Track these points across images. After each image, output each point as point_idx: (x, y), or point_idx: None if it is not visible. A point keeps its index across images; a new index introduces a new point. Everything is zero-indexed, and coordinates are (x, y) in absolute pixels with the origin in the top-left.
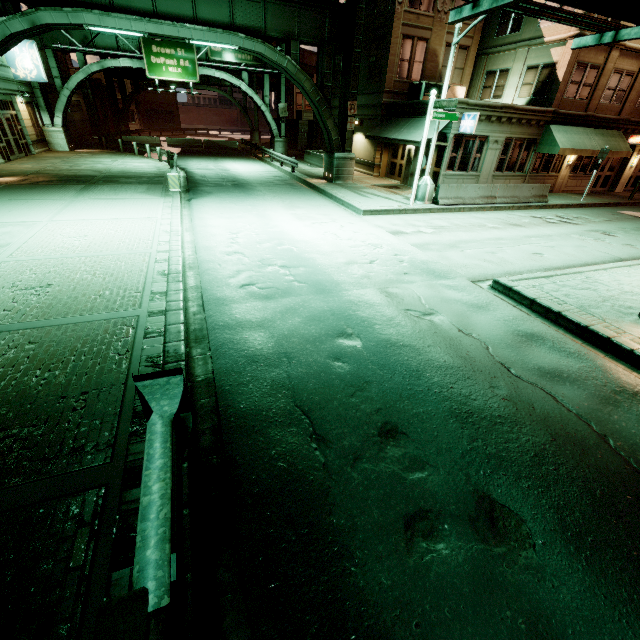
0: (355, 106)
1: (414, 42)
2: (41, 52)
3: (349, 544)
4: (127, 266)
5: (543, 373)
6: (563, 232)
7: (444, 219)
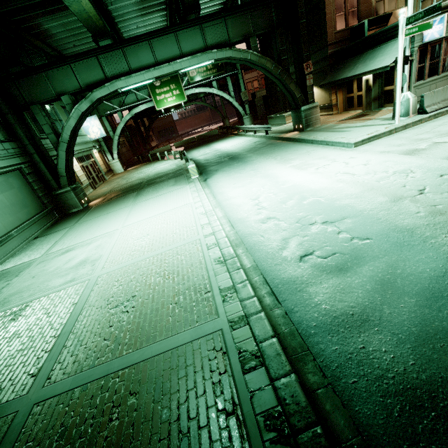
0: (310, 65)
1: None
2: (101, 121)
3: None
4: (186, 259)
5: None
6: None
7: (447, 123)
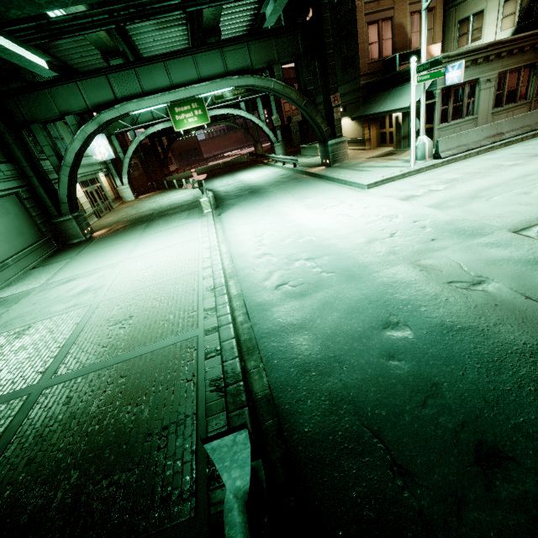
0: (337, 97)
1: (379, 25)
2: (110, 138)
3: None
4: (183, 287)
5: None
6: None
7: (452, 171)
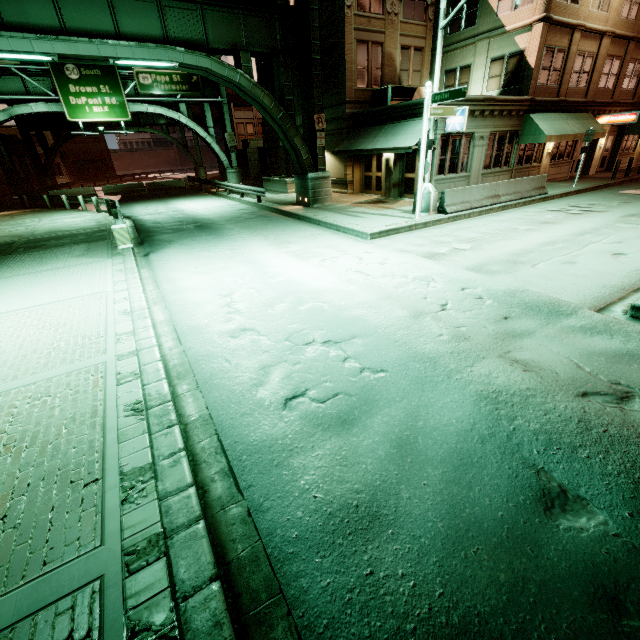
0: (322, 119)
1: (369, 47)
2: None
3: None
4: (64, 406)
5: None
6: (604, 222)
7: (466, 229)
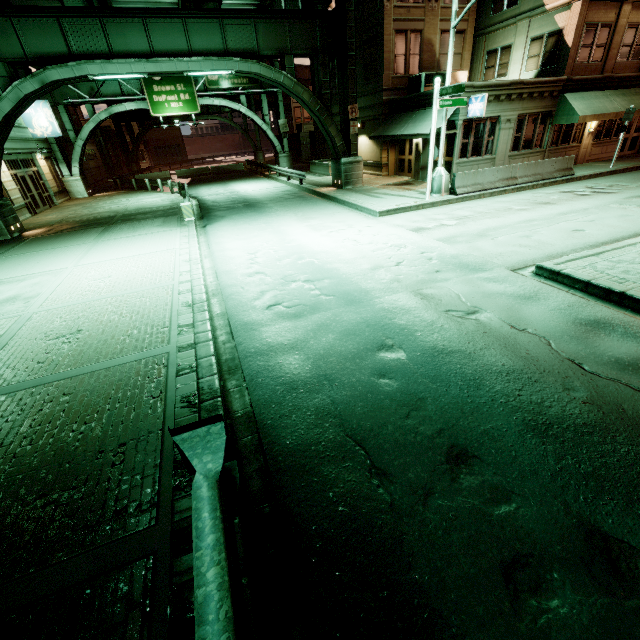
0: (356, 109)
1: (407, 36)
2: (55, 110)
3: (440, 608)
4: (152, 301)
5: (623, 366)
6: (600, 203)
7: (465, 208)
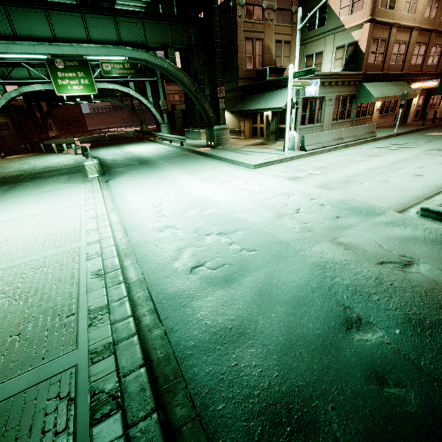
0: (223, 90)
1: (253, 42)
2: None
3: None
4: (54, 272)
5: None
6: (412, 155)
7: (318, 161)
